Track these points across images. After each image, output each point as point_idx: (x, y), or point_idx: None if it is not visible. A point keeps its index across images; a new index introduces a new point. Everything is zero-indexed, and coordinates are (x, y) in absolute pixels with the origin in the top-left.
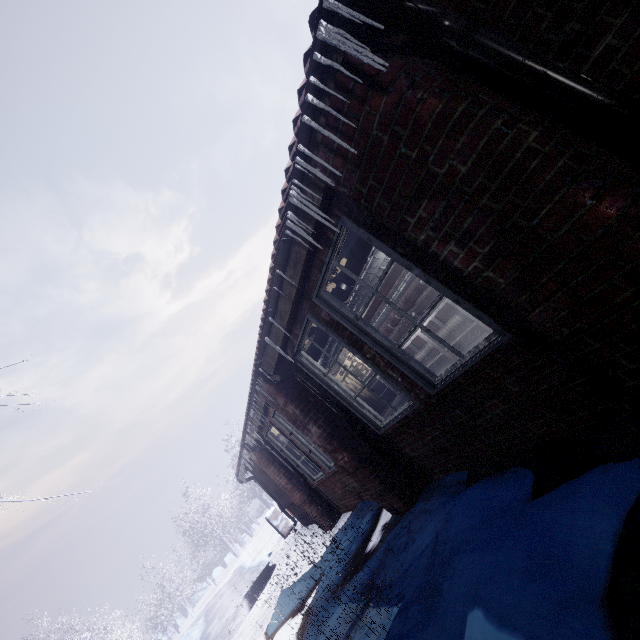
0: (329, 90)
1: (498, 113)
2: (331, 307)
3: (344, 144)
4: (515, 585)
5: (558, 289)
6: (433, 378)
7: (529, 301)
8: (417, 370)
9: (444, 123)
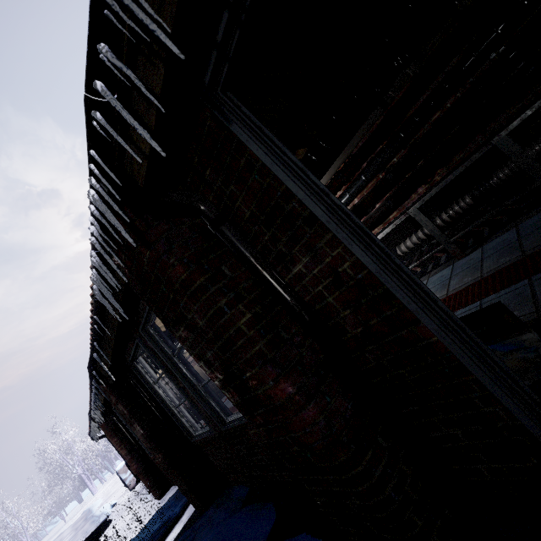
0: (102, 234)
1: (227, 291)
2: (154, 340)
3: (118, 271)
4: None
5: (262, 424)
6: (225, 416)
7: (250, 421)
8: (214, 407)
9: (186, 288)
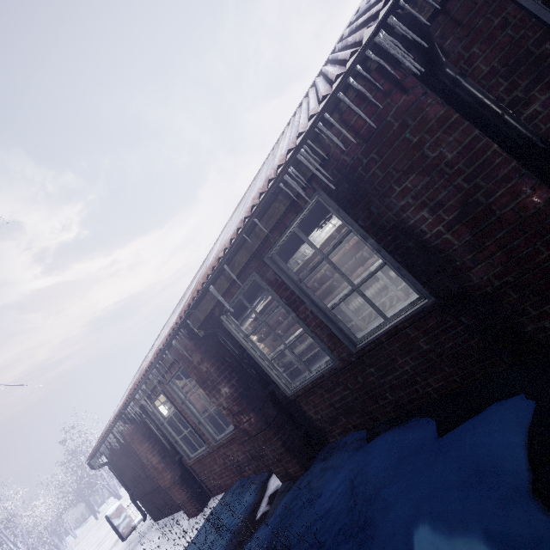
0: (370, 77)
1: (475, 127)
2: (279, 268)
3: (368, 119)
4: (456, 495)
5: (497, 251)
6: (356, 339)
7: (473, 260)
8: (344, 331)
9: (444, 122)
